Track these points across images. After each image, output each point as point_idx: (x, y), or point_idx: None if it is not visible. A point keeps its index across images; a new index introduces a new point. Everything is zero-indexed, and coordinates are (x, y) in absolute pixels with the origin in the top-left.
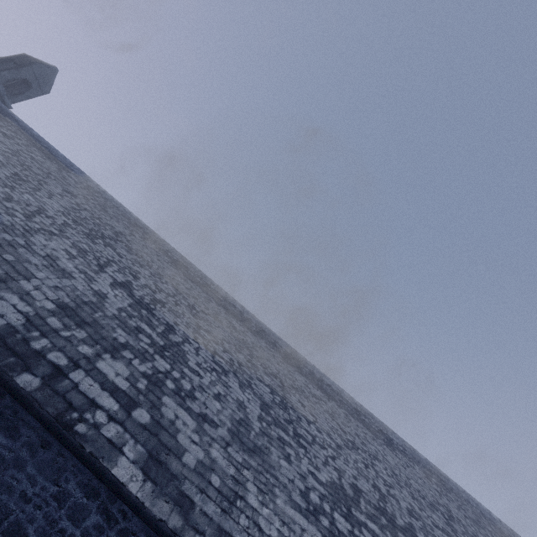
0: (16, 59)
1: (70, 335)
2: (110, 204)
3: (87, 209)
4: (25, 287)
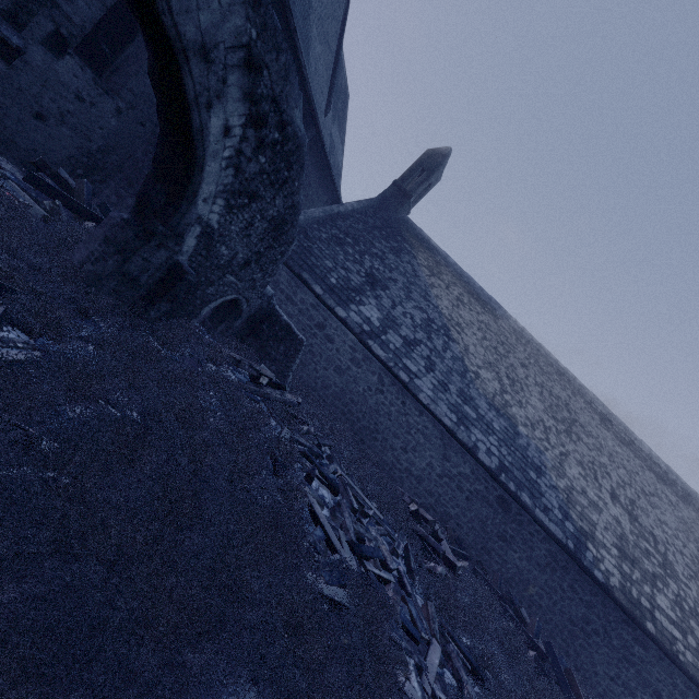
0: (424, 164)
1: (635, 577)
2: (534, 349)
3: (540, 383)
4: (600, 538)
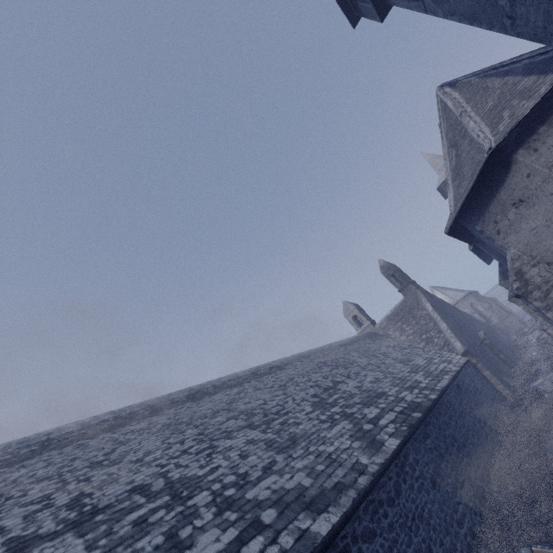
0: None
1: None
2: None
3: None
4: None
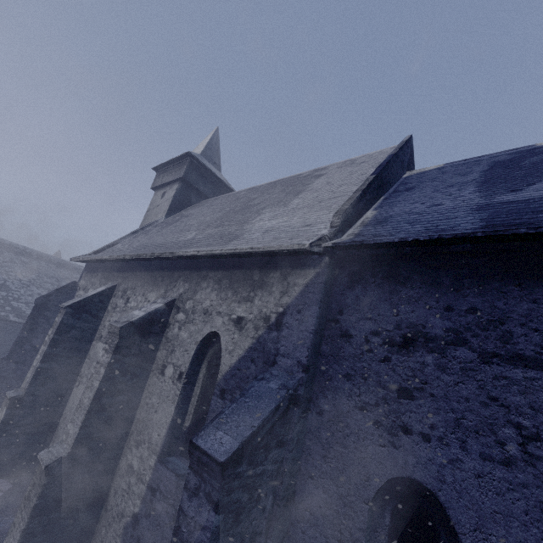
0: None
1: None
2: None
3: None
4: None
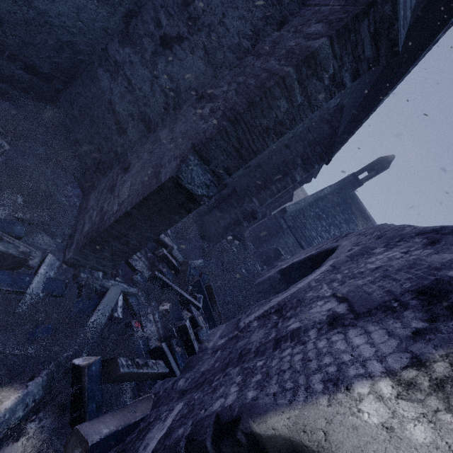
0: (375, 166)
1: None
2: None
3: None
4: None
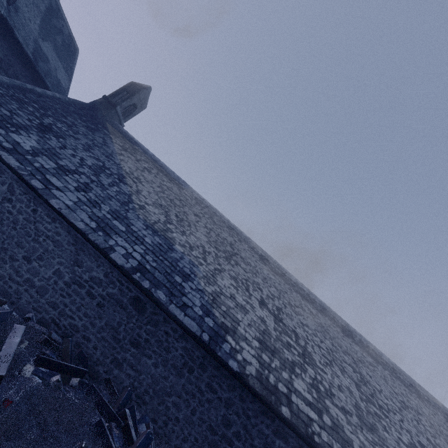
0: (128, 89)
1: (274, 365)
2: (211, 211)
3: (210, 228)
4: (242, 332)
